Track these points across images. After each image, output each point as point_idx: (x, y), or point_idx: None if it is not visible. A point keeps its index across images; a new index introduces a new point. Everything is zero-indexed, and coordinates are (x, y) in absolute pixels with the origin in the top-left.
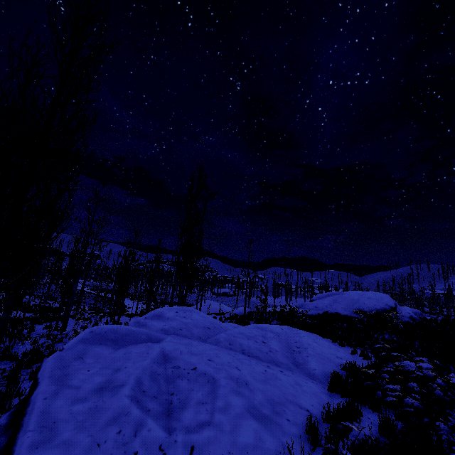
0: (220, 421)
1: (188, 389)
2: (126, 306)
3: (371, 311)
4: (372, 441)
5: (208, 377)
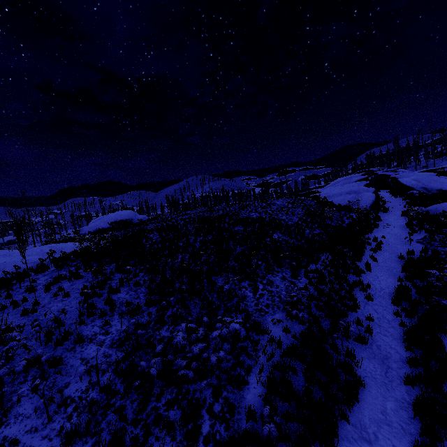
0: (20, 266)
1: (5, 266)
2: None
3: (120, 222)
4: (69, 256)
5: (13, 262)
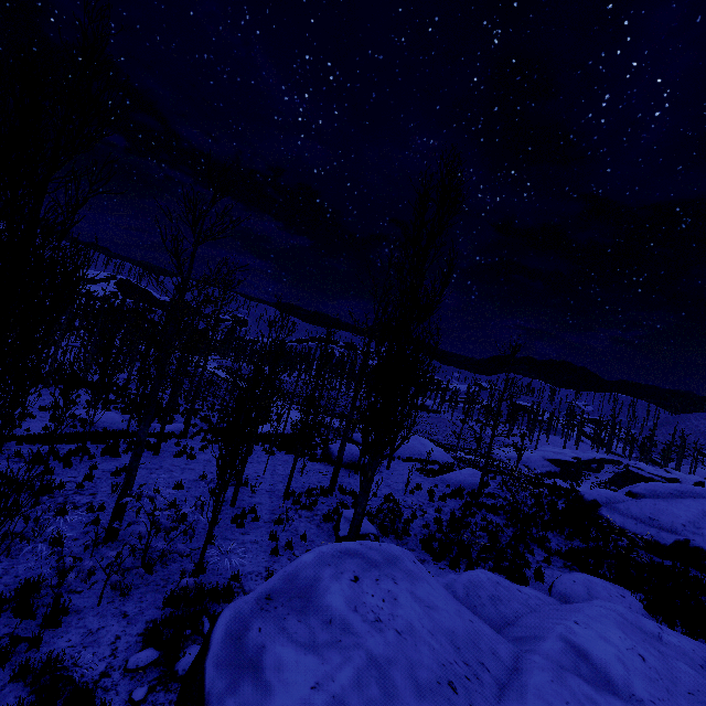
0: None
1: None
2: (273, 410)
3: None
4: None
5: None
